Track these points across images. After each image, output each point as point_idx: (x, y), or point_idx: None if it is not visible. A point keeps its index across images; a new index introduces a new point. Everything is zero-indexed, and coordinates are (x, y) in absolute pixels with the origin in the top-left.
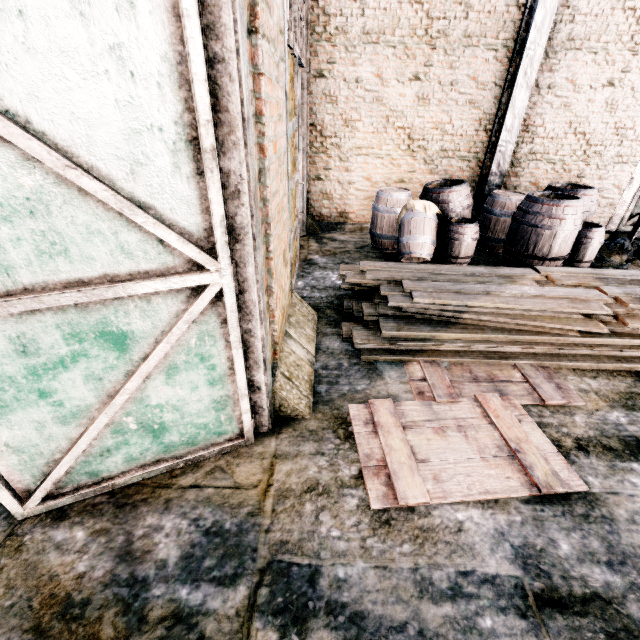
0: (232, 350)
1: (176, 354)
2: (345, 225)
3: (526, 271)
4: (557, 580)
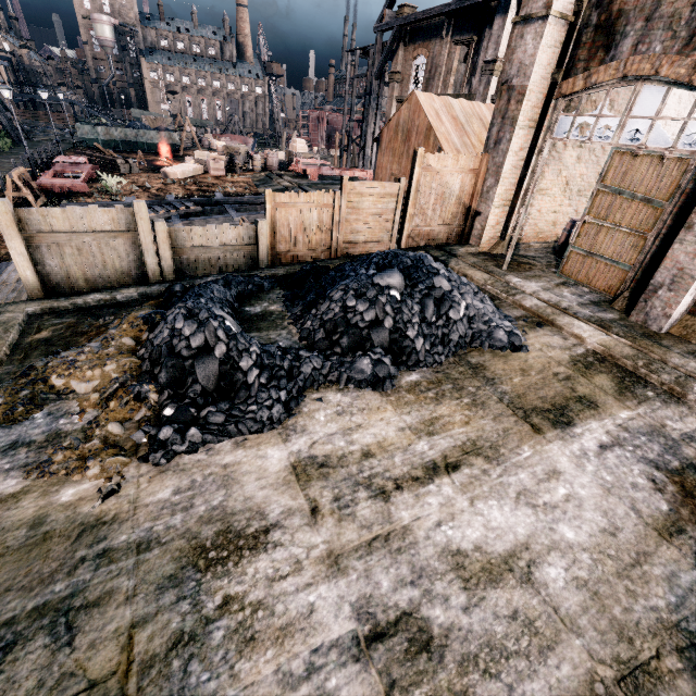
0: None
1: None
2: (521, 245)
3: None
4: None
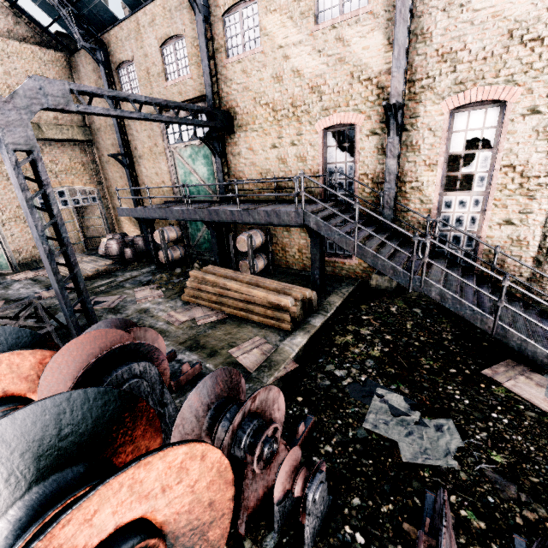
0: (5, 255)
1: (0, 255)
2: None
3: (87, 256)
4: (3, 283)
